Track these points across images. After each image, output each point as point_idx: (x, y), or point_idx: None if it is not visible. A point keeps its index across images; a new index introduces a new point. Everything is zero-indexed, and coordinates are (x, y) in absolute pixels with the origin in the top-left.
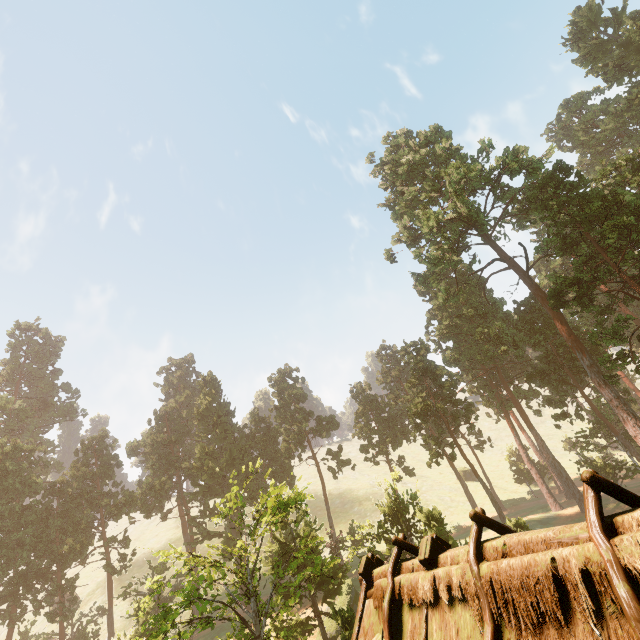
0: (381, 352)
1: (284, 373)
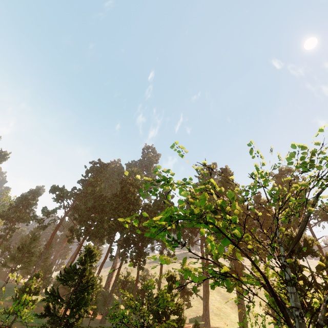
0: None
1: (285, 170)
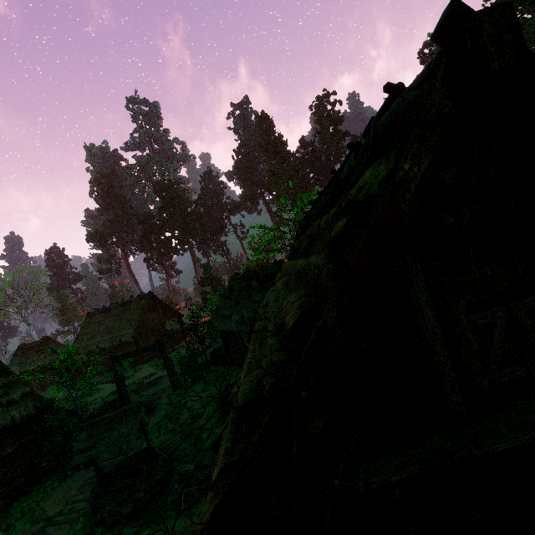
0: (423, 52)
1: (322, 100)
